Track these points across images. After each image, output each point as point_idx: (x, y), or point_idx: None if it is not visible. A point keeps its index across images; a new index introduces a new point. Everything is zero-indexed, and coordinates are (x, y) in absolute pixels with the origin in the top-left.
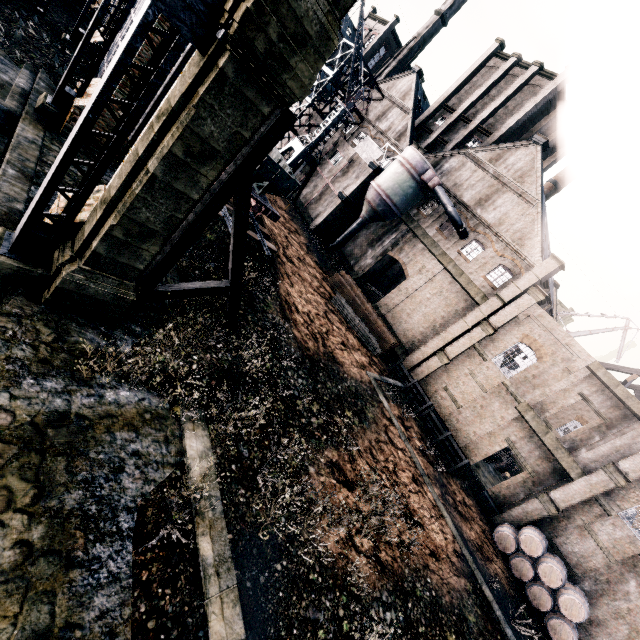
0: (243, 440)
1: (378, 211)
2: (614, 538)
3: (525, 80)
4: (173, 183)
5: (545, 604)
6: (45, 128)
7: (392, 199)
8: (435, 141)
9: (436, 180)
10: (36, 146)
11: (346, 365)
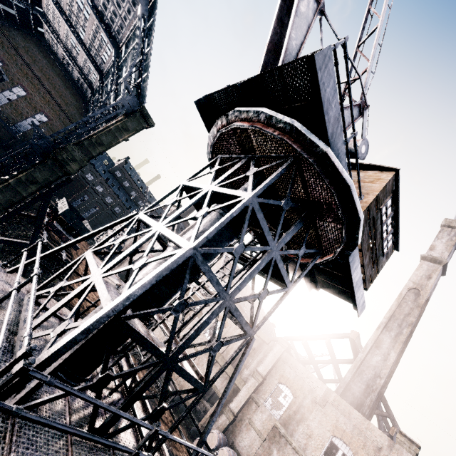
0: None
1: None
2: (263, 421)
3: None
4: (17, 188)
5: None
6: None
7: None
8: None
9: None
10: None
11: None
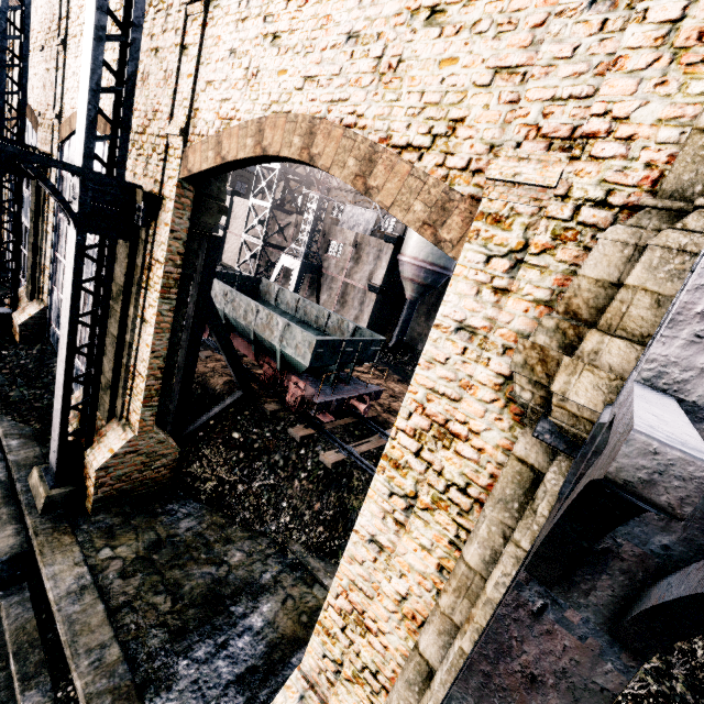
0: None
1: (428, 284)
2: None
3: None
4: None
5: None
6: (71, 531)
7: (438, 264)
8: None
9: None
10: (89, 592)
11: None
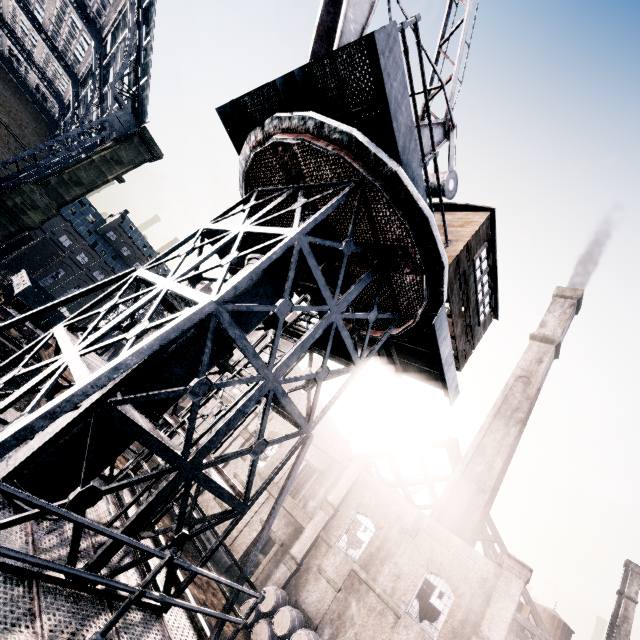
0: None
1: None
2: (336, 566)
3: None
4: None
5: None
6: None
7: None
8: None
9: None
10: None
11: None
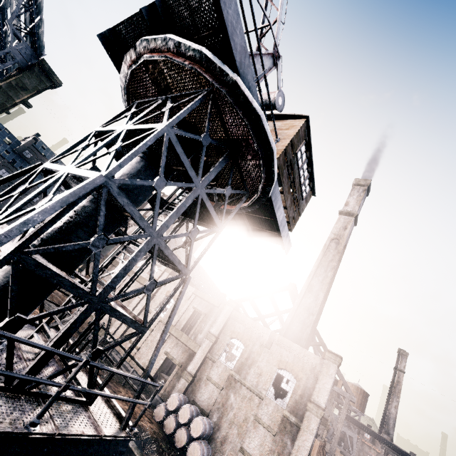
0: None
1: None
2: (219, 374)
3: None
4: None
5: (184, 439)
6: None
7: None
8: None
9: None
10: None
11: None
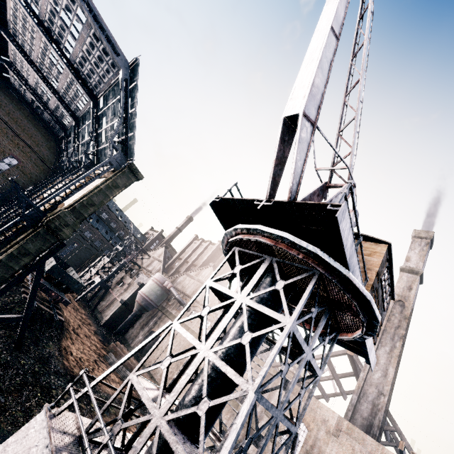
0: (3, 395)
1: (142, 305)
2: None
3: (206, 246)
4: (9, 263)
5: None
6: None
7: (149, 297)
8: (175, 272)
9: (170, 285)
10: None
11: (103, 386)
